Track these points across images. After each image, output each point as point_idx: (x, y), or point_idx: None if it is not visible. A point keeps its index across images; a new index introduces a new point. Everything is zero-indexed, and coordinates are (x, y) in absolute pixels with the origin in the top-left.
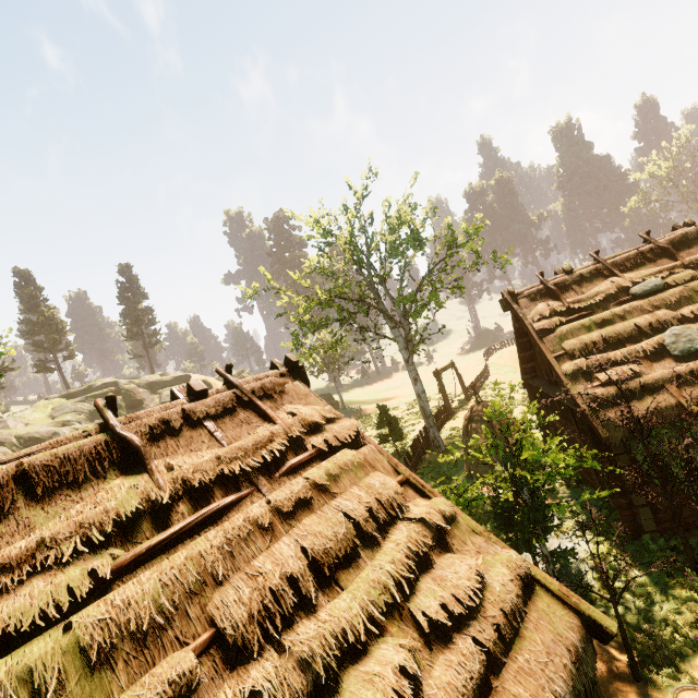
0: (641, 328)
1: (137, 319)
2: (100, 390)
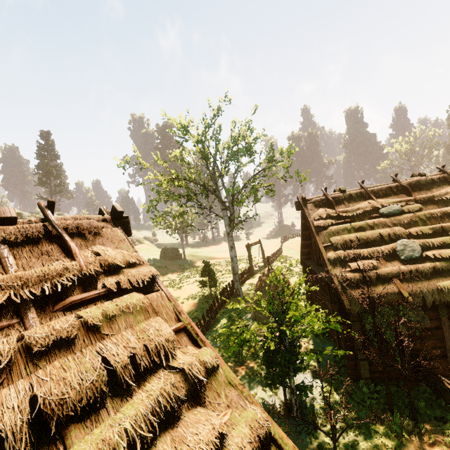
0: (383, 237)
1: (48, 171)
2: None
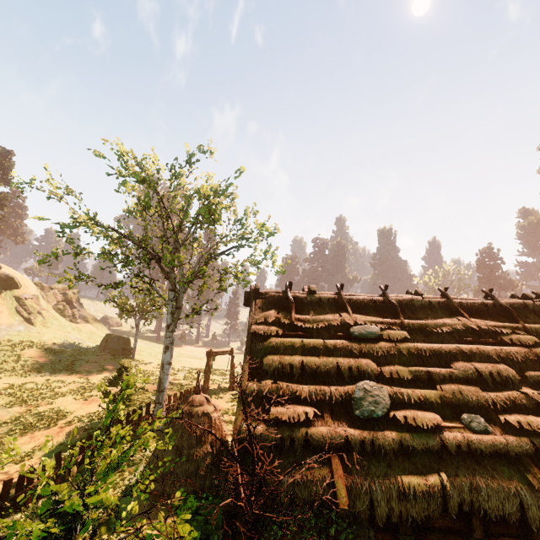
0: (342, 370)
1: None
2: None
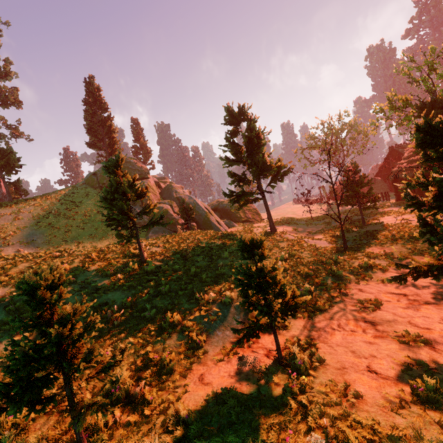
0: None
1: (148, 151)
2: (164, 180)
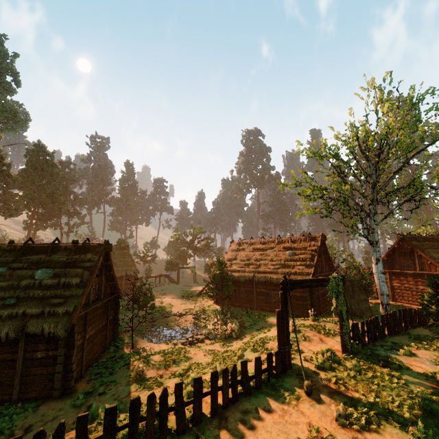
0: None
1: None
2: None
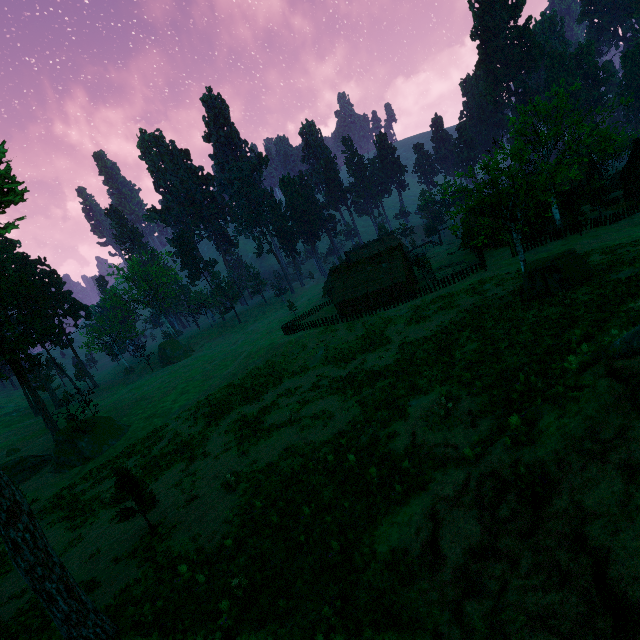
0: None
1: None
2: None
